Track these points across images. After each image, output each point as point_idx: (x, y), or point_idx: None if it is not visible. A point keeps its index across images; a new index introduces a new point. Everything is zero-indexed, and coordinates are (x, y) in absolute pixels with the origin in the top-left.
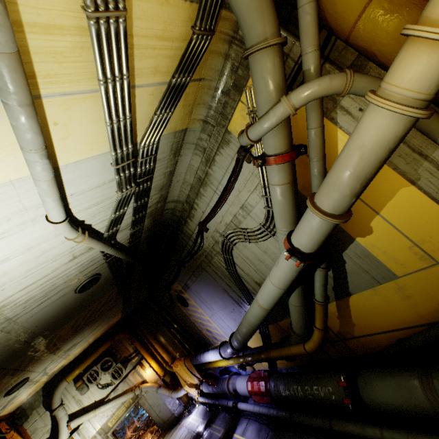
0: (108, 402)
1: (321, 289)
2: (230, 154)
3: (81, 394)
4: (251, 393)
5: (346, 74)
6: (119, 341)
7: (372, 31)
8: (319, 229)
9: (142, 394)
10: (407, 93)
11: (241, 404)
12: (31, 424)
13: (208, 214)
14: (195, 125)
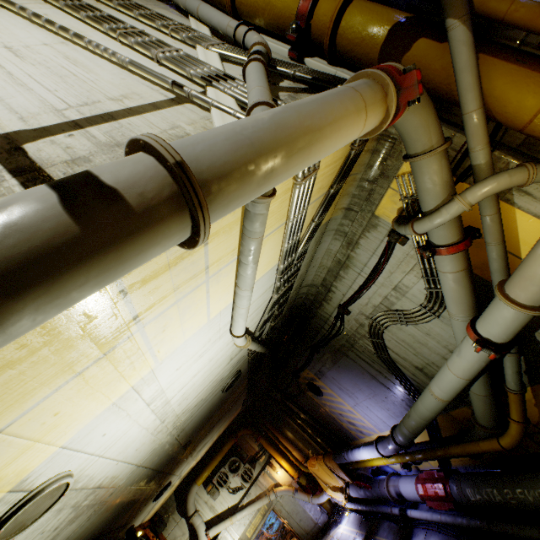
0: (243, 508)
1: (514, 376)
2: (377, 237)
3: (214, 500)
4: (424, 498)
5: (527, 169)
6: (242, 438)
7: None
8: (516, 320)
9: (277, 500)
10: None
11: (411, 511)
12: (170, 532)
13: (350, 297)
14: (337, 214)
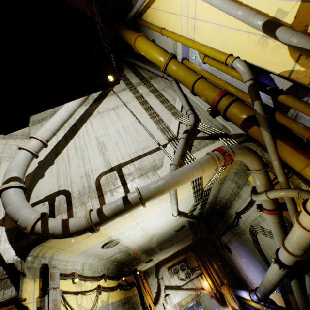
0: (183, 289)
1: (309, 287)
2: (250, 189)
3: (170, 277)
4: None
5: (296, 192)
6: (189, 256)
7: (308, 178)
8: (288, 256)
9: (201, 295)
10: (306, 225)
11: None
12: (150, 281)
13: (240, 211)
14: (231, 174)
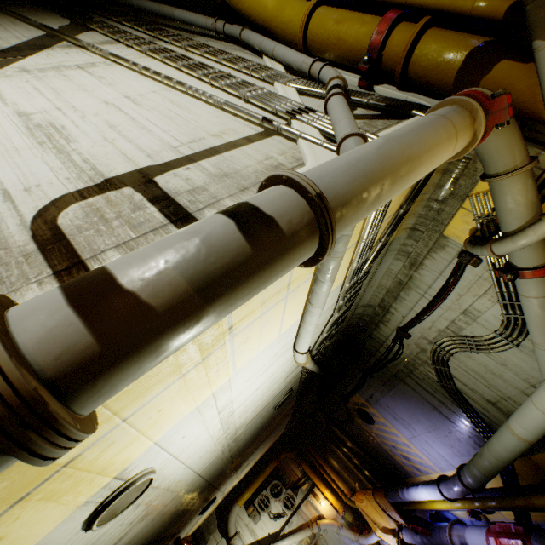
0: (284, 537)
1: None
2: (445, 258)
3: (255, 523)
4: None
5: None
6: (284, 462)
7: None
8: None
9: (320, 533)
10: None
11: None
12: None
13: (411, 319)
14: (401, 234)
